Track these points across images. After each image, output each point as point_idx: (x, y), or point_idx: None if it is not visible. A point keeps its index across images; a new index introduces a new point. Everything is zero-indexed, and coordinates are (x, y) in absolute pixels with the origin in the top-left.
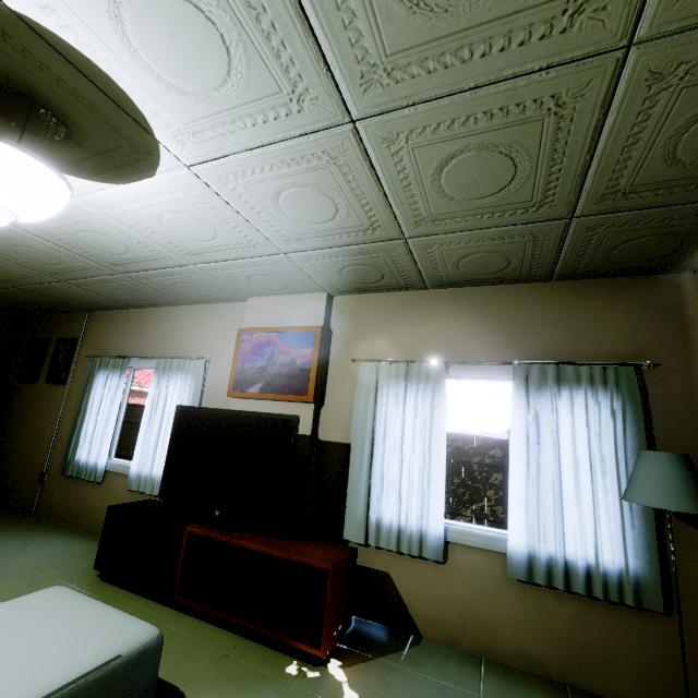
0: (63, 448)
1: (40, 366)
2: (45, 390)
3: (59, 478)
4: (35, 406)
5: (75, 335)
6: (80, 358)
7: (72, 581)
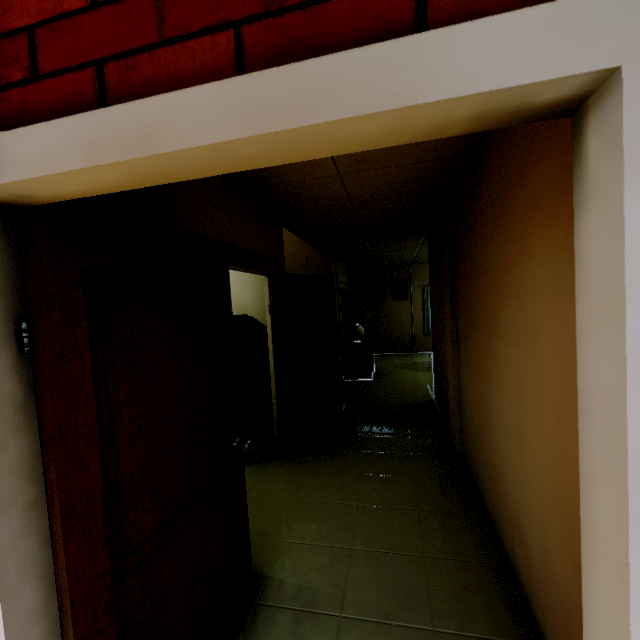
0: (421, 326)
1: (385, 294)
2: (394, 304)
3: (424, 337)
4: (390, 311)
5: (404, 277)
6: (413, 287)
7: None
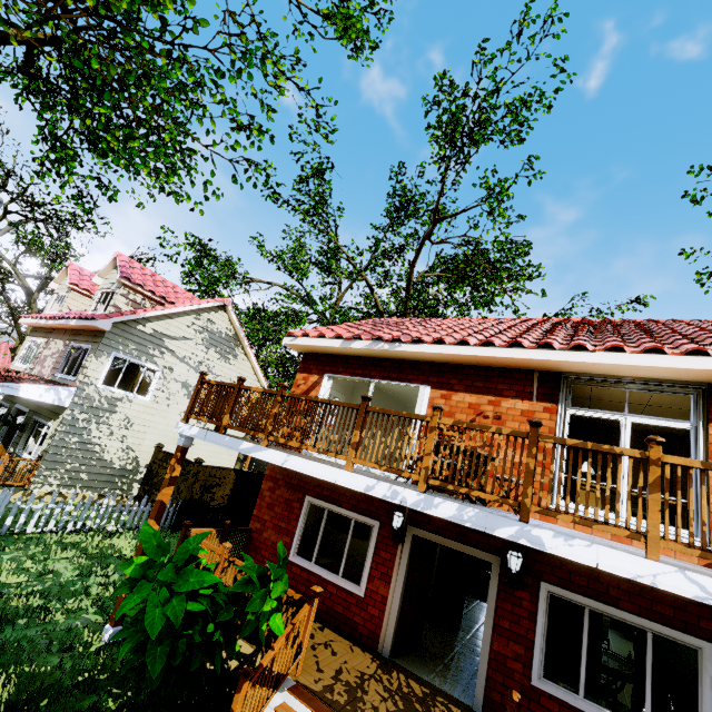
0: None
1: None
2: None
3: None
4: None
5: None
6: None
7: (619, 638)
